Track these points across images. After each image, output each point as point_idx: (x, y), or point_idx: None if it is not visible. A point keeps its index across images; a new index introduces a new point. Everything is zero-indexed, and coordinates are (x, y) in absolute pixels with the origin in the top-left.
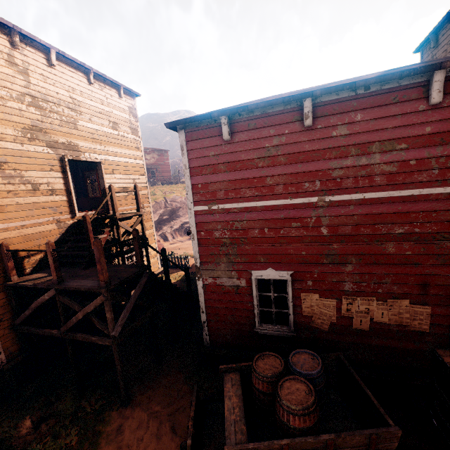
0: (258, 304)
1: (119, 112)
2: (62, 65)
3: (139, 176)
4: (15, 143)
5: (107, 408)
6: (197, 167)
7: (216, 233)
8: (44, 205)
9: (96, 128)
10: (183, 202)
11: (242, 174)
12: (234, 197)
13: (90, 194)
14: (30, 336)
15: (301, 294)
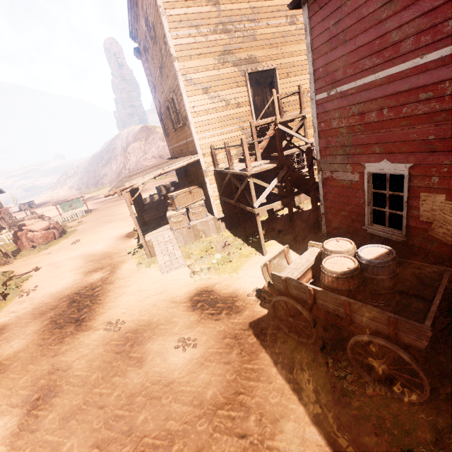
0: (370, 202)
1: None
2: None
3: None
4: (214, 71)
5: (255, 253)
6: (319, 47)
7: (334, 123)
8: (233, 117)
9: (273, 31)
10: None
11: (361, 38)
12: (352, 74)
13: None
14: (228, 205)
15: (420, 194)
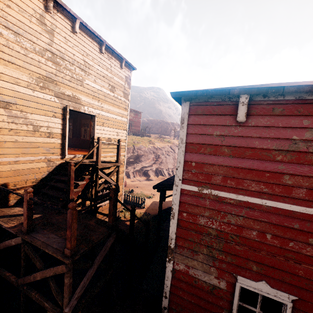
0: None
1: (118, 79)
2: (83, 33)
3: (122, 131)
4: (27, 89)
5: None
6: (195, 144)
7: (201, 219)
8: (40, 145)
9: (98, 88)
10: (145, 151)
11: (250, 163)
12: (234, 186)
13: (82, 136)
14: None
15: None
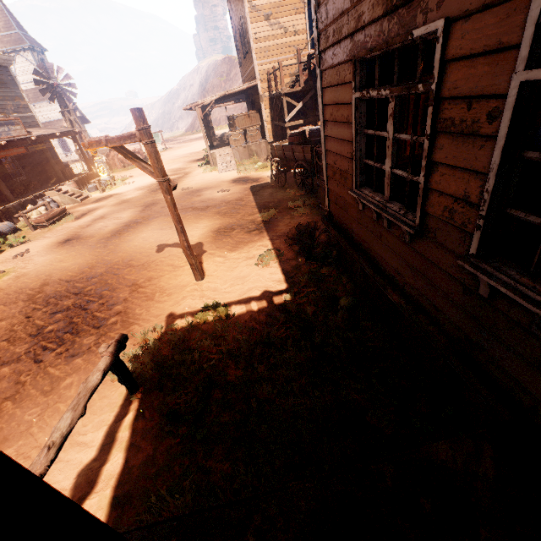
0: None
1: None
2: None
3: None
4: None
5: None
6: None
7: None
8: (290, 45)
9: None
10: None
11: None
12: None
13: None
14: (279, 131)
15: None
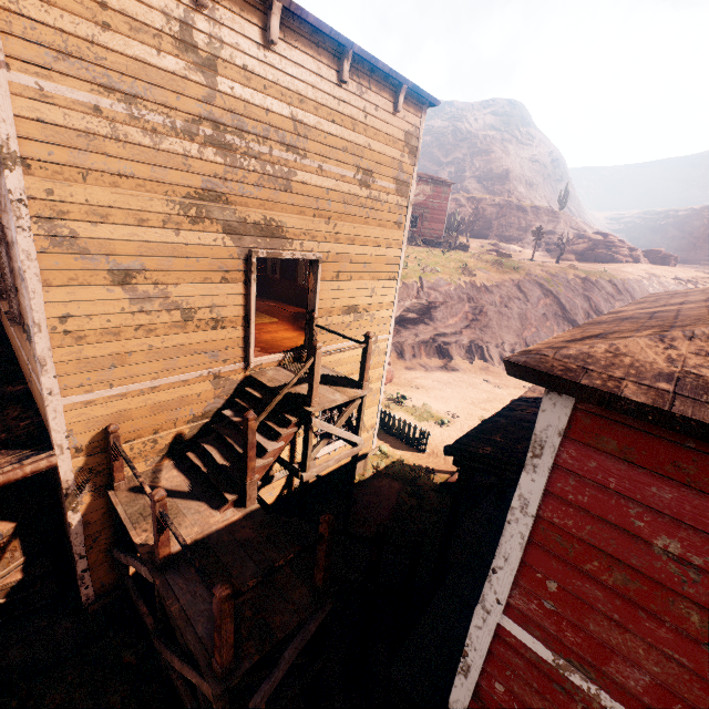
0: None
1: (384, 146)
2: (292, 39)
3: (385, 282)
4: (164, 230)
5: None
6: (571, 534)
7: None
8: (197, 348)
9: (328, 185)
10: (449, 295)
11: None
12: None
13: (299, 279)
14: None
15: None
